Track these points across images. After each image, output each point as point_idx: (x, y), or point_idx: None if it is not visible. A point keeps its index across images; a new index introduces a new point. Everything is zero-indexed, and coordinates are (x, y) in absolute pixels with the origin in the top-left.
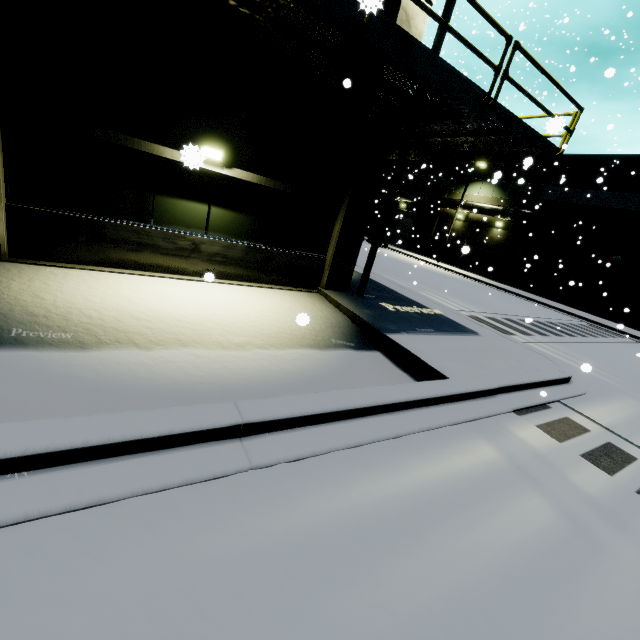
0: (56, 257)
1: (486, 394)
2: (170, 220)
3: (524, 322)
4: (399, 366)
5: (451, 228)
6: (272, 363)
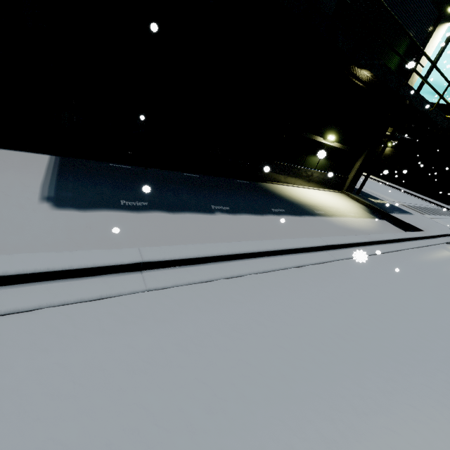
0: (275, 180)
1: (436, 237)
2: (307, 164)
3: (416, 207)
4: (396, 226)
5: None
6: (367, 223)
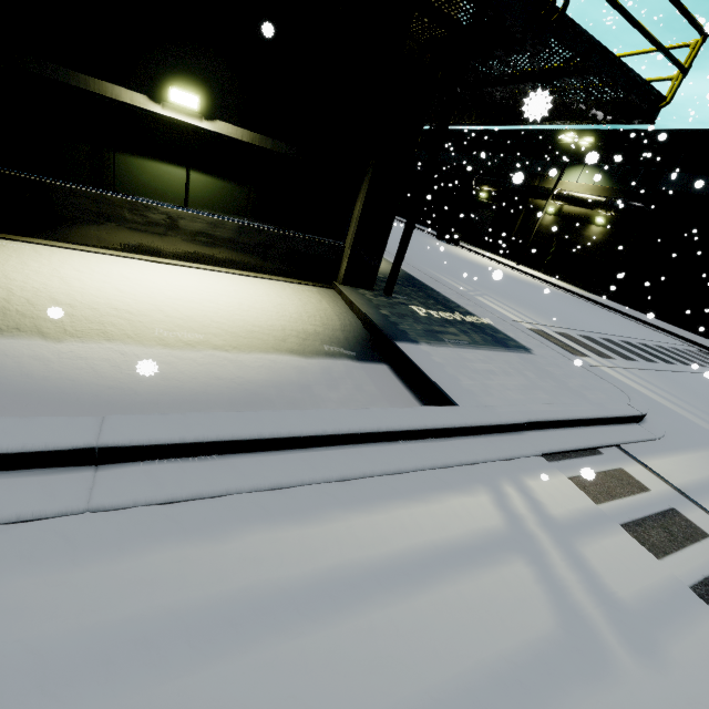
0: None
1: (507, 430)
2: (138, 186)
3: (607, 342)
4: (407, 385)
5: (538, 223)
6: (226, 369)
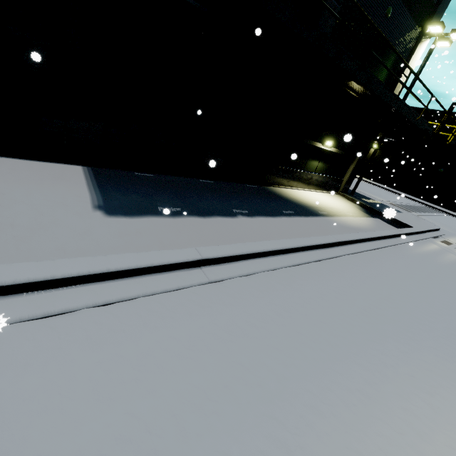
0: (279, 184)
1: (424, 232)
2: (307, 168)
3: (403, 206)
4: (388, 224)
5: None
6: (364, 222)
